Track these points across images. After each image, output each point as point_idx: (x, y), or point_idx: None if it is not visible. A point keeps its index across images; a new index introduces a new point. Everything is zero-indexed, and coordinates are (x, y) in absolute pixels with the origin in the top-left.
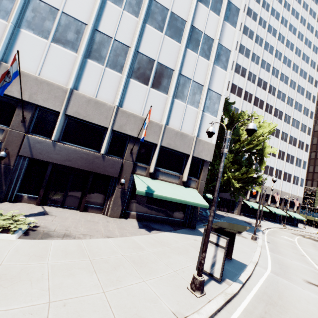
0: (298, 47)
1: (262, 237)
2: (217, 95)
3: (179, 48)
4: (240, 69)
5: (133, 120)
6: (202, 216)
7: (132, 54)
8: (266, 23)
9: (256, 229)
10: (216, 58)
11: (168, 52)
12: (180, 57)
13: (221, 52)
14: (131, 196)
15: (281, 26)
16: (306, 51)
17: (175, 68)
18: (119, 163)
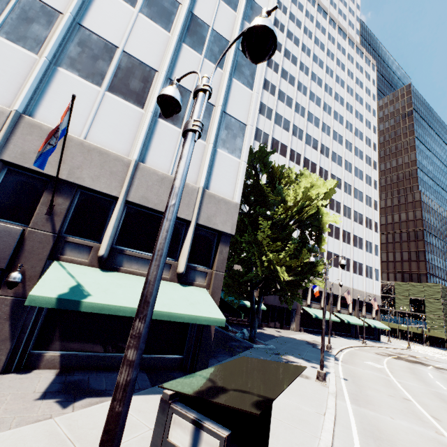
0: (349, 102)
1: (335, 370)
2: (240, 123)
3: (167, 40)
4: (282, 120)
5: (59, 145)
6: (235, 341)
7: (66, 25)
8: (309, 69)
9: (323, 357)
10: (234, 69)
11: (146, 40)
12: (168, 53)
13: (242, 62)
14: (49, 313)
15: (327, 76)
16: (359, 108)
17: (159, 68)
18: (12, 235)
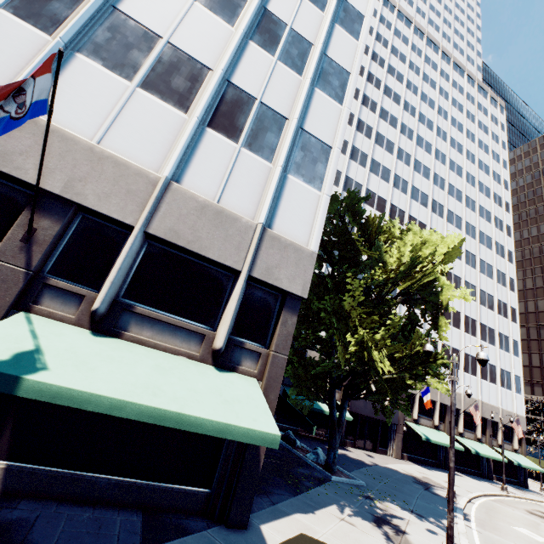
0: (470, 150)
1: (468, 541)
2: (322, 145)
3: (229, 35)
4: (380, 168)
5: (58, 147)
6: (304, 466)
7: (94, 4)
8: (415, 109)
9: (452, 521)
10: (318, 77)
11: (201, 33)
12: (229, 49)
13: (329, 70)
14: (1, 395)
15: (439, 118)
16: (483, 157)
17: (215, 66)
18: None
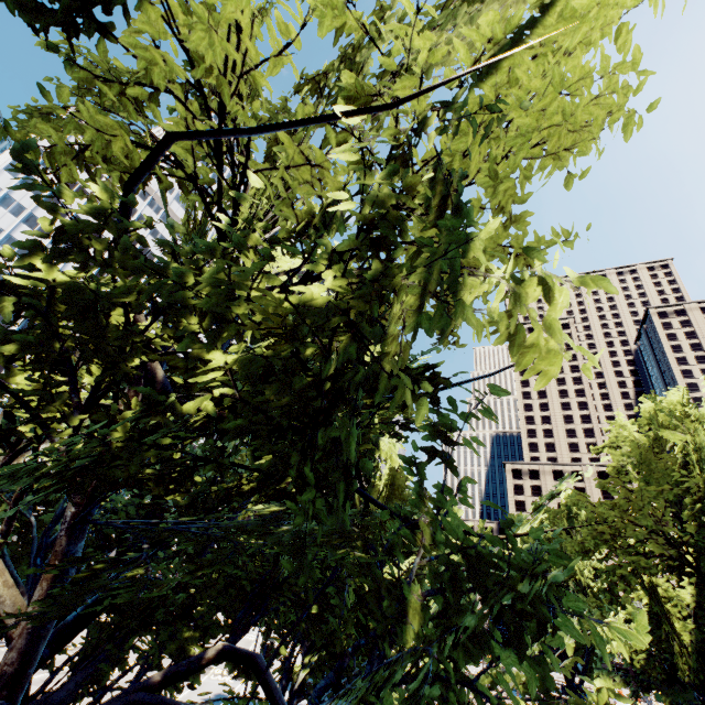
0: None
1: None
2: None
3: None
4: None
5: None
6: None
7: None
8: None
9: None
10: None
11: None
12: None
13: None
14: None
15: None
16: None
17: None
18: None
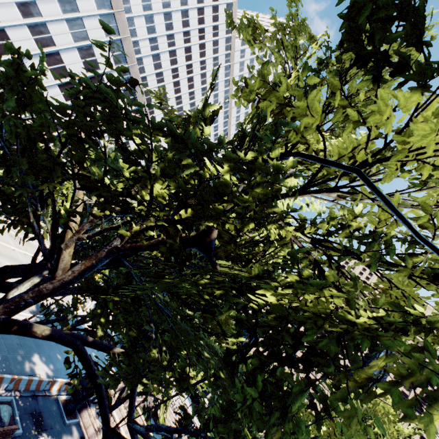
0: None
1: None
2: None
3: None
4: None
5: None
6: None
7: None
8: None
9: None
10: None
11: None
12: None
13: None
14: None
15: None
16: None
17: None
18: None
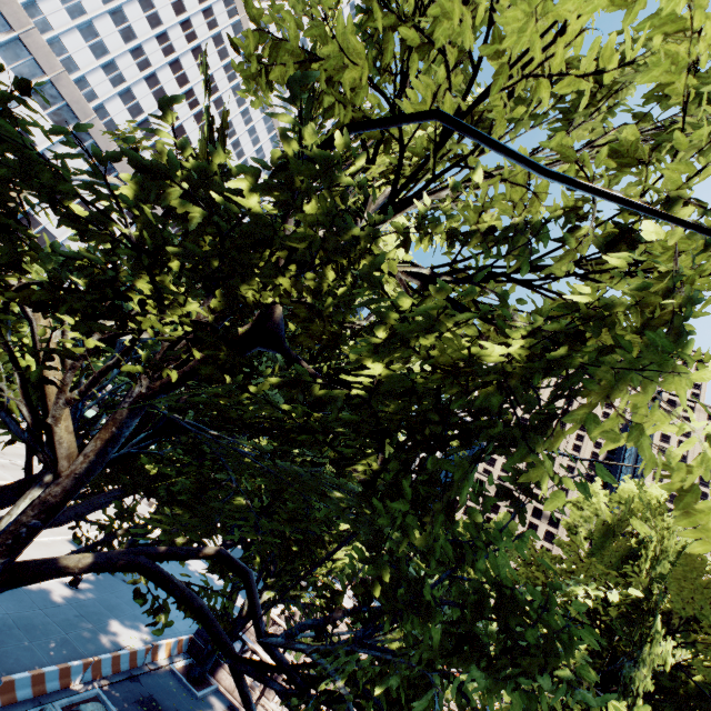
0: None
1: None
2: None
3: None
4: None
5: None
6: None
7: None
8: None
9: None
10: None
11: None
12: None
13: None
14: None
15: None
16: None
17: None
18: None
